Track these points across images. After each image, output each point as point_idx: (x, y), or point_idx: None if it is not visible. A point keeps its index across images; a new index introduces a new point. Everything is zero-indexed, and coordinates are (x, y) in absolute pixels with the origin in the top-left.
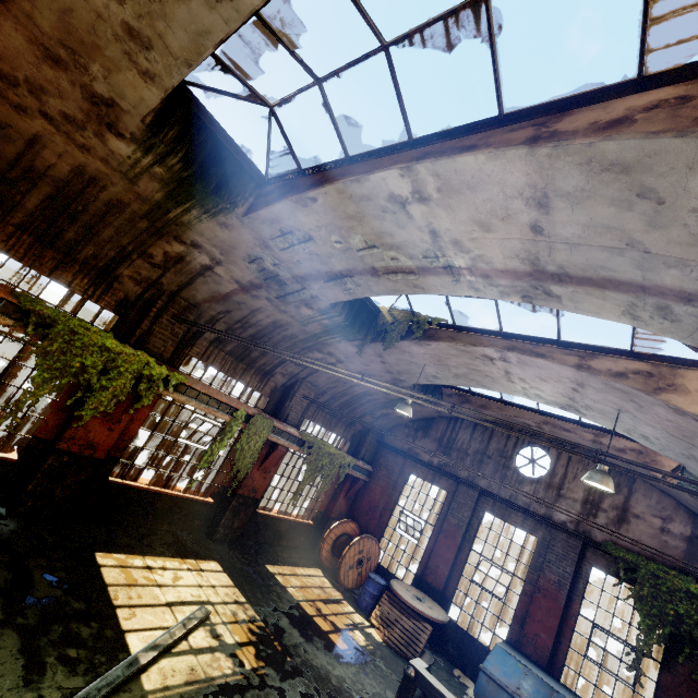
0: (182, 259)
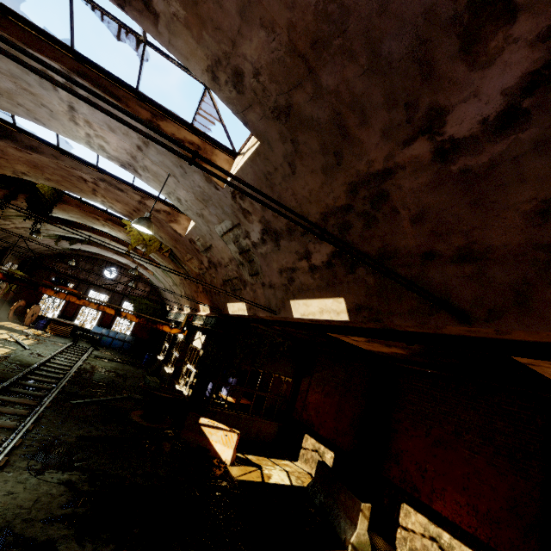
0: None
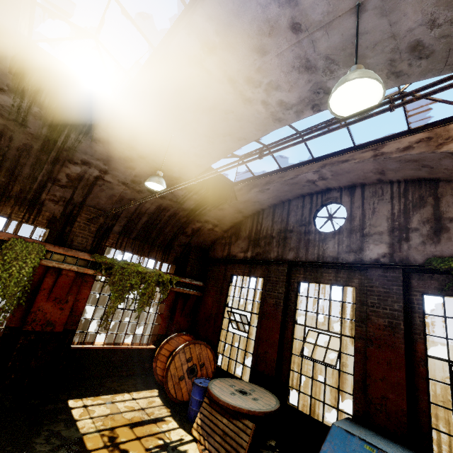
0: None
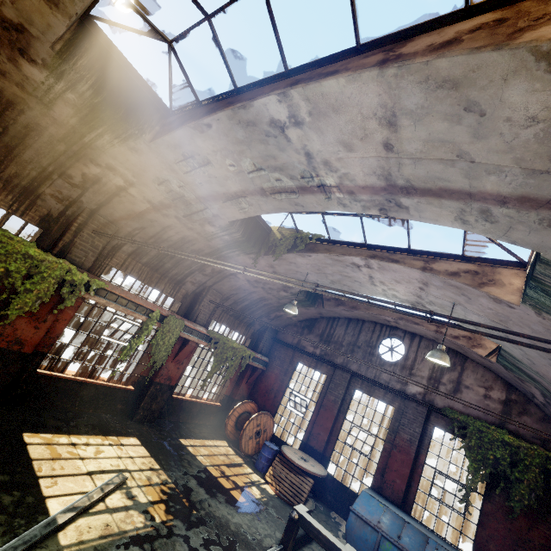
0: (99, 180)
